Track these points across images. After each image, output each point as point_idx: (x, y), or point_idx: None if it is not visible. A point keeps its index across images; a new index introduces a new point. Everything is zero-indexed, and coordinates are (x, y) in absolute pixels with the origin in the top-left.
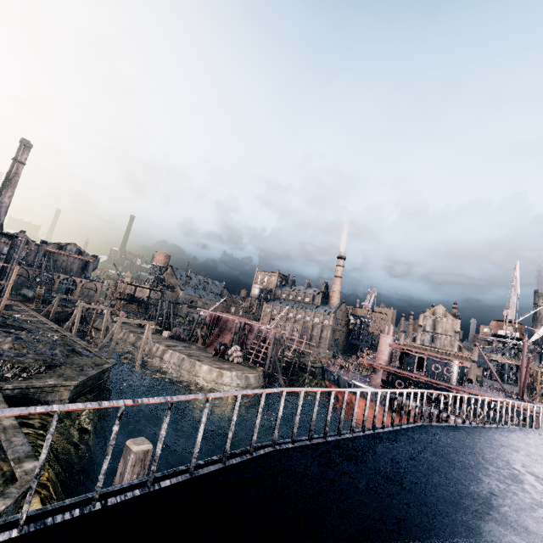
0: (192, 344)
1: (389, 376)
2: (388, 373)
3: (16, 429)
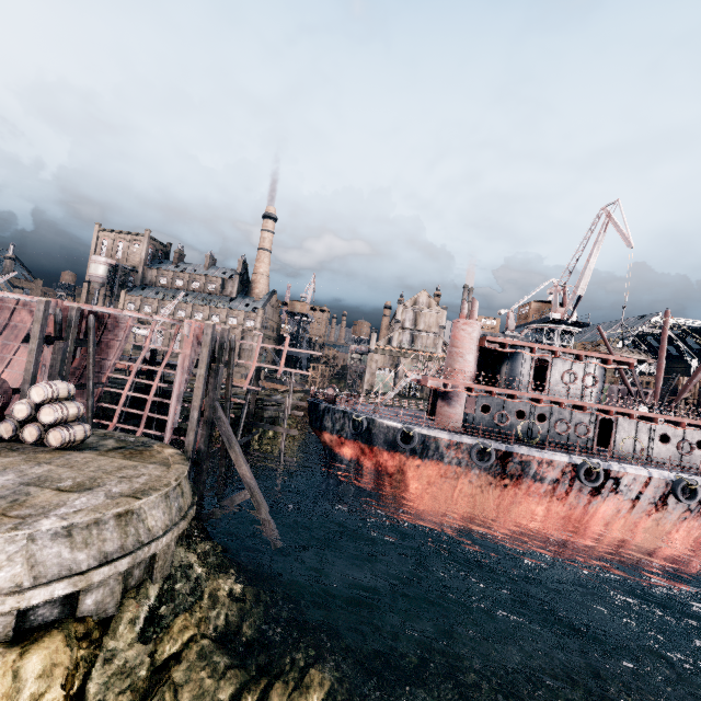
0: None
1: (479, 405)
2: (477, 400)
3: None
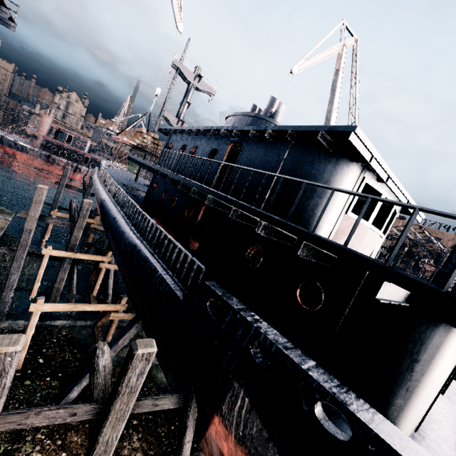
0: None
1: (47, 143)
2: (47, 141)
3: None
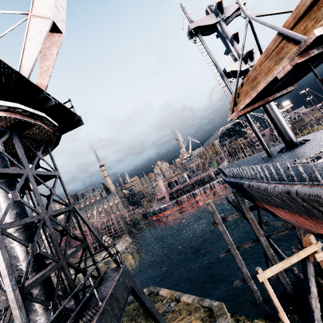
0: None
1: (170, 195)
2: (169, 194)
3: None
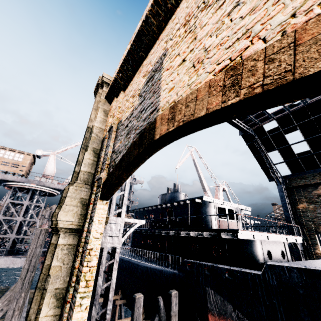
0: None
1: None
2: None
3: None
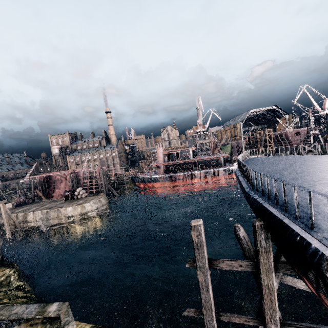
0: (39, 202)
1: (166, 167)
2: (165, 166)
3: (4, 308)
